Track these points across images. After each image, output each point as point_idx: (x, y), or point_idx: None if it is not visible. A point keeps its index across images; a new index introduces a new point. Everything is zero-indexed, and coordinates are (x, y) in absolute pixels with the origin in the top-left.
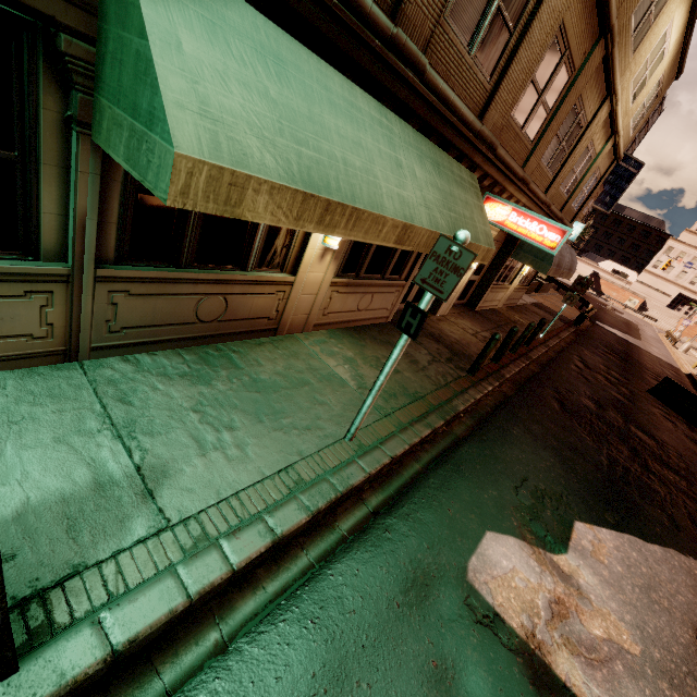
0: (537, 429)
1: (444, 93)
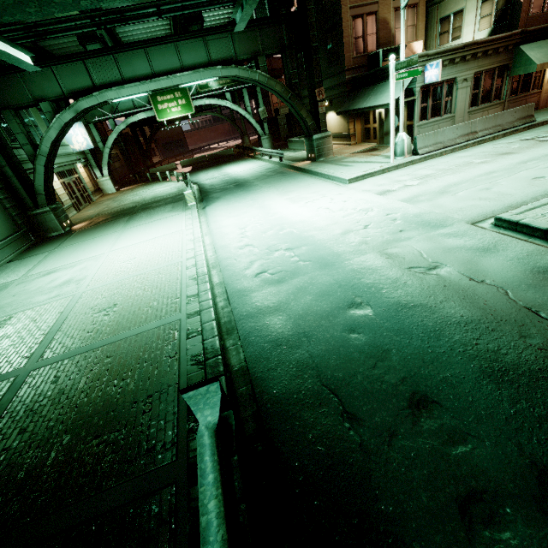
0: None
1: None
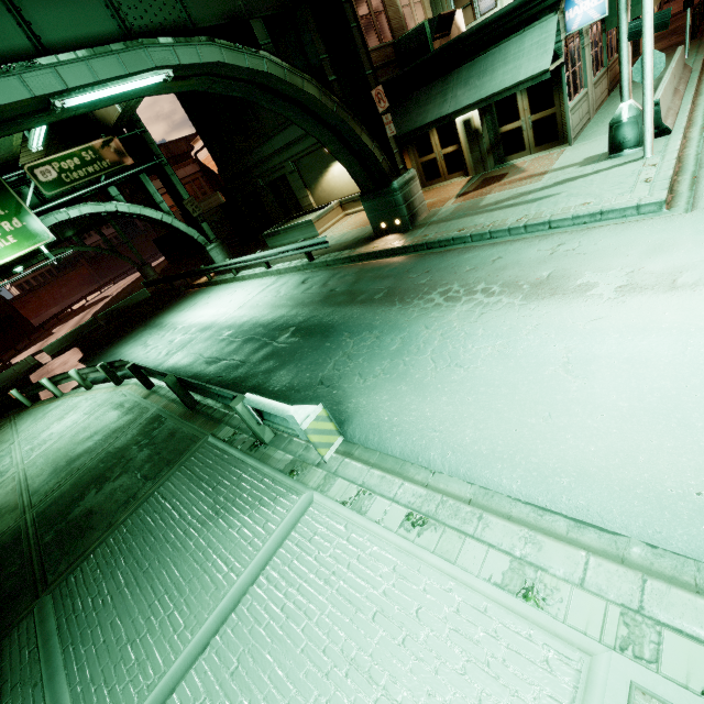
0: None
1: None
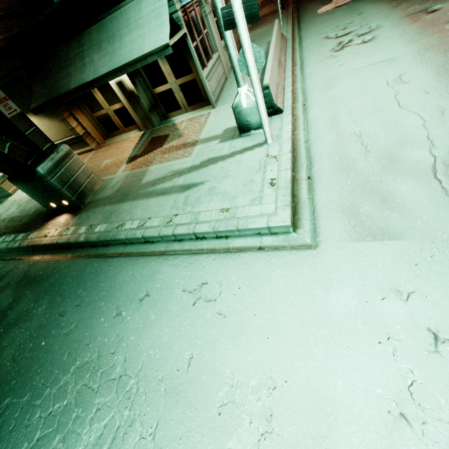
0: (310, 0)
1: None
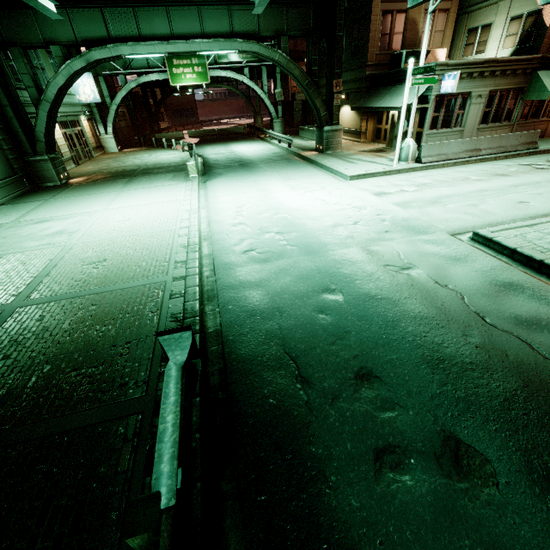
0: None
1: None
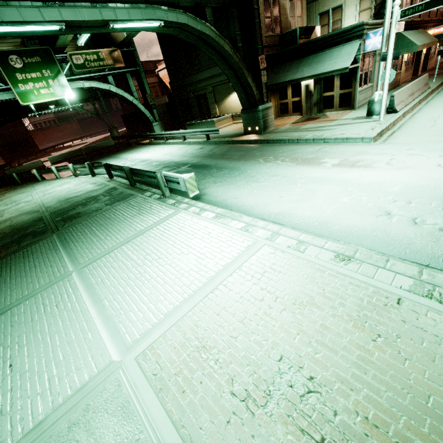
0: None
1: (416, 20)
